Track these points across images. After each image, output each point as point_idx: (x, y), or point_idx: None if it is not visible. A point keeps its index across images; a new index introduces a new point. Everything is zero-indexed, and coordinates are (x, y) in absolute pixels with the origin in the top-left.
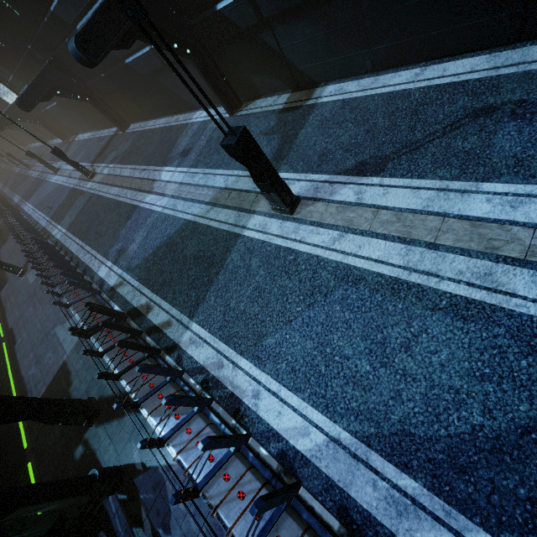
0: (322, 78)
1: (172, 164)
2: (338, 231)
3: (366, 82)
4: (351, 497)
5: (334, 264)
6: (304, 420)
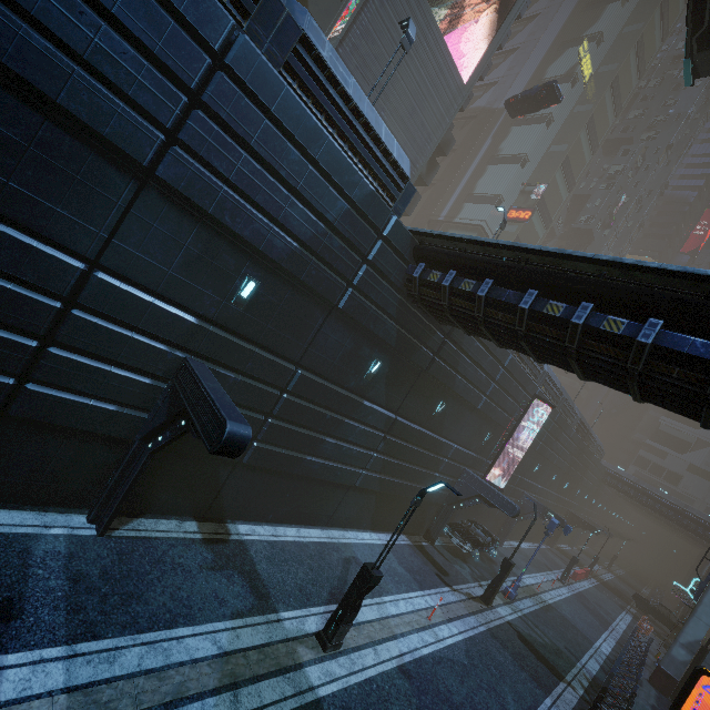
0: (233, 516)
1: None
2: (370, 647)
3: (270, 529)
4: None
5: (394, 671)
6: None
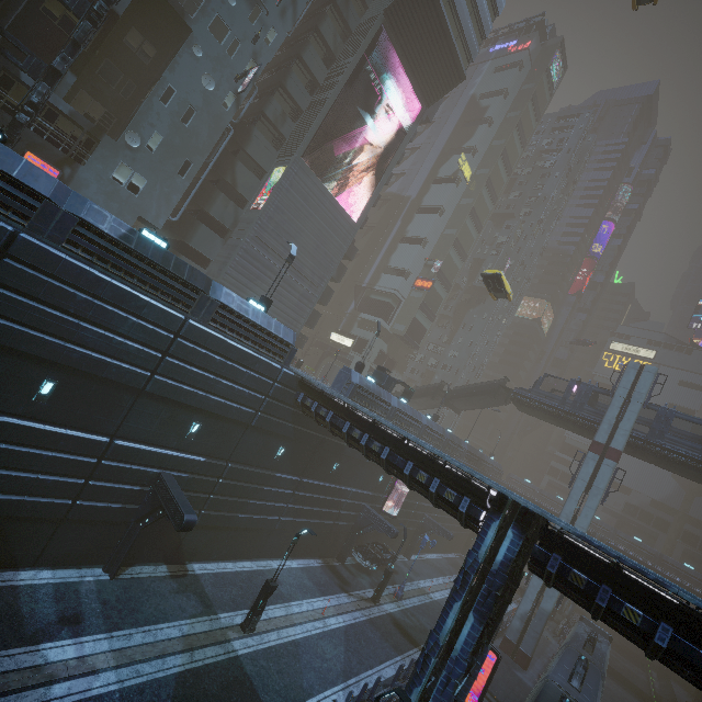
0: (190, 559)
1: (57, 636)
2: (276, 630)
3: (215, 565)
4: (356, 695)
5: (289, 642)
6: (336, 693)
